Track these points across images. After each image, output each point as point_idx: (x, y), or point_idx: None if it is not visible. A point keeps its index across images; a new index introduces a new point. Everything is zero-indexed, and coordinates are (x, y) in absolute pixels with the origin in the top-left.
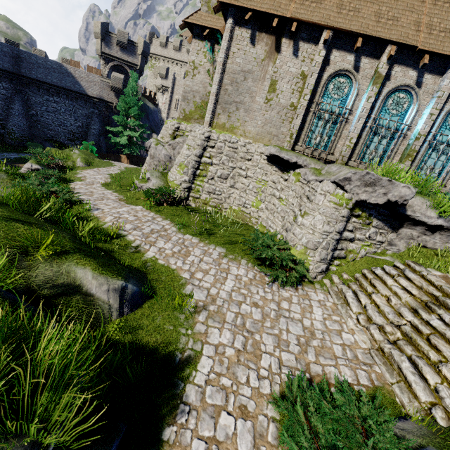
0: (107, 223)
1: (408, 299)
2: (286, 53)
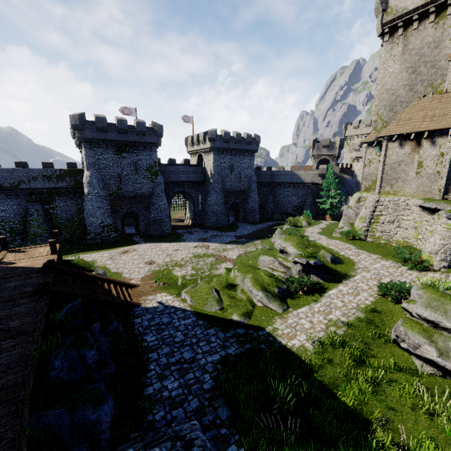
0: (324, 245)
1: None
2: (426, 146)
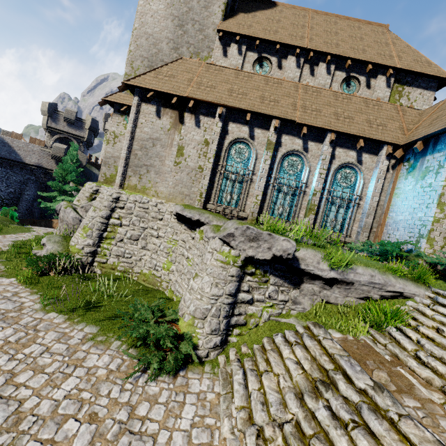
0: None
1: (298, 378)
2: (189, 124)
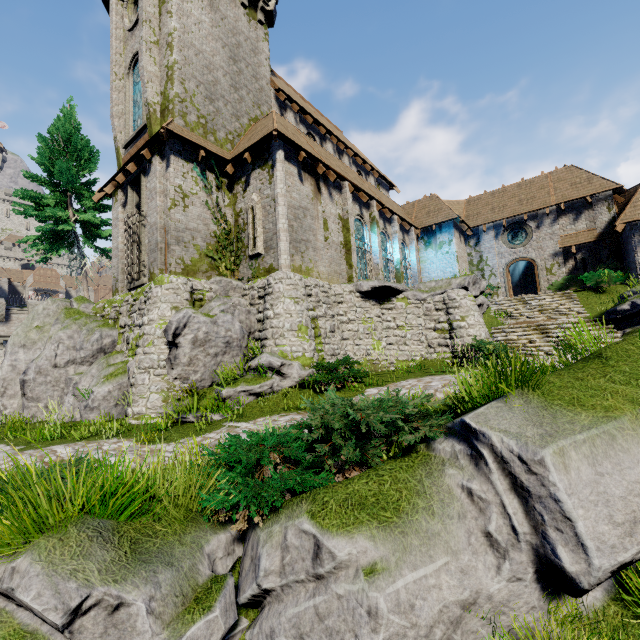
0: None
1: (535, 336)
2: (326, 196)
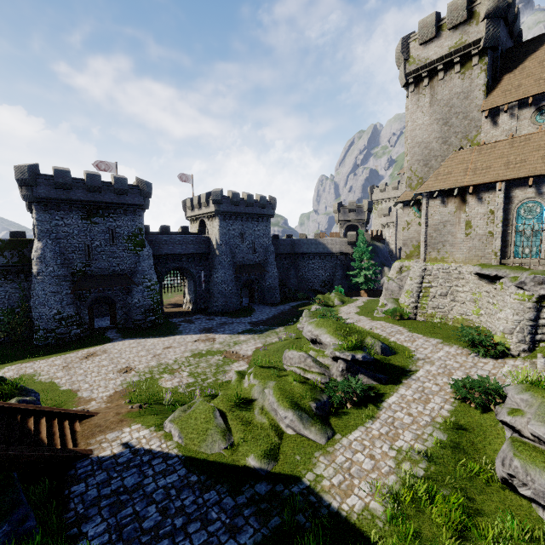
0: (367, 329)
1: None
2: (472, 203)
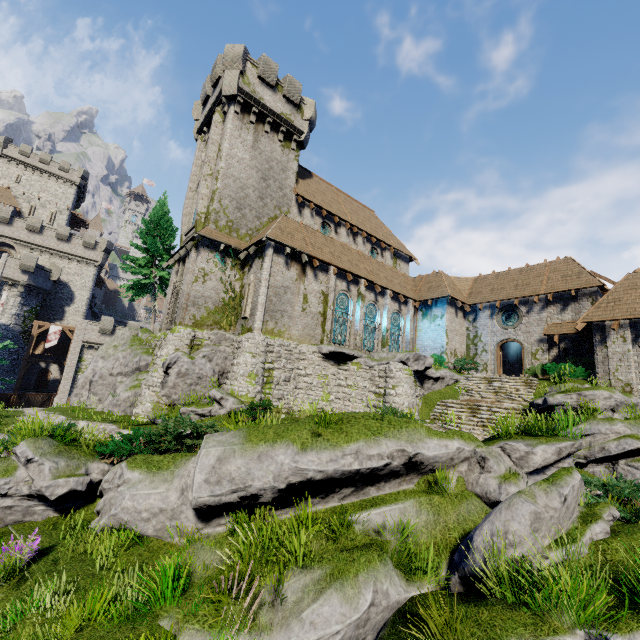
0: None
1: (465, 414)
2: (310, 277)
